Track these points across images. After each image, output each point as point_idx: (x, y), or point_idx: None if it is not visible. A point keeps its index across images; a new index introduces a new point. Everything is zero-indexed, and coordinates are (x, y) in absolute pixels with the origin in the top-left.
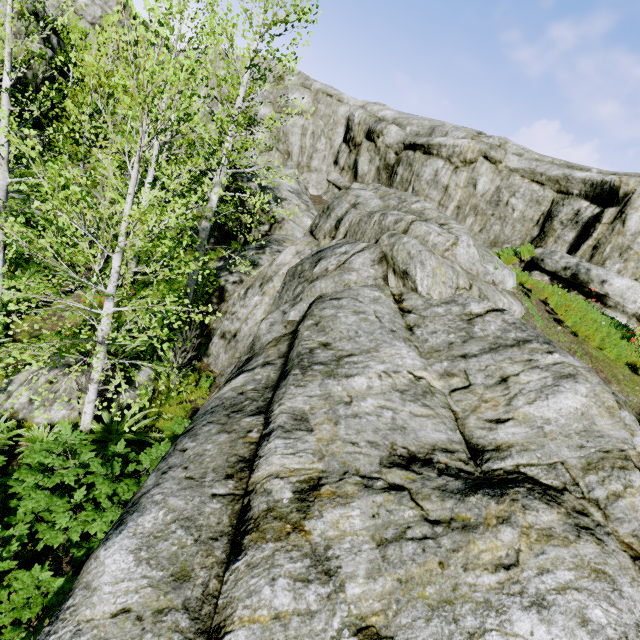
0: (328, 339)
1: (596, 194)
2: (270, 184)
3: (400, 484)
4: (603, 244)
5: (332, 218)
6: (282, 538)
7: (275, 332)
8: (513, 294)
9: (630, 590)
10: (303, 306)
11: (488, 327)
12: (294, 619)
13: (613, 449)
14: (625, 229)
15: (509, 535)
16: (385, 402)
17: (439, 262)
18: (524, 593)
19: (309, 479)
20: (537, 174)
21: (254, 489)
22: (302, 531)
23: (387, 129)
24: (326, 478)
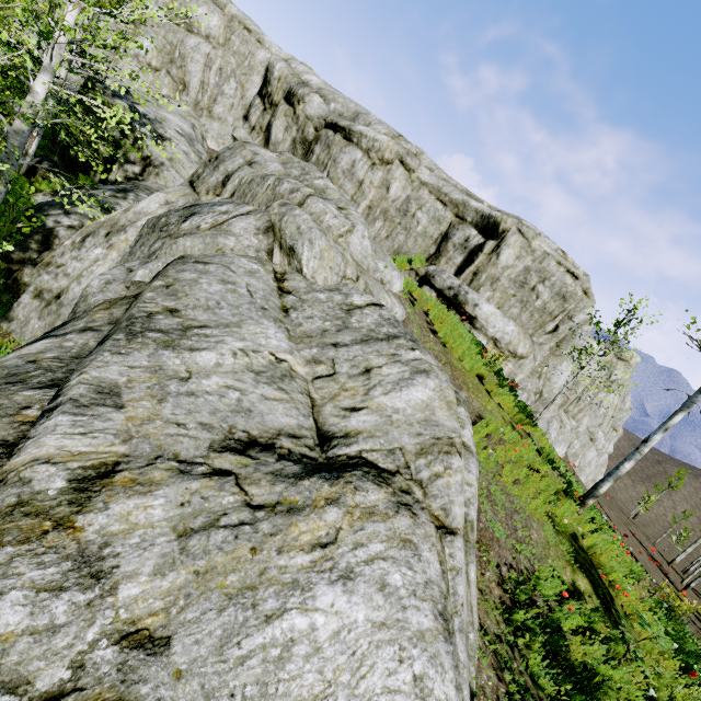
0: (178, 305)
1: (483, 225)
2: (150, 113)
3: (228, 469)
4: (481, 272)
5: (220, 171)
6: (32, 539)
7: (111, 292)
8: (399, 297)
9: (428, 554)
10: (158, 265)
11: (365, 319)
12: (23, 640)
13: (444, 437)
14: (498, 262)
15: (334, 515)
16: (234, 382)
17: (329, 245)
18: (335, 568)
19: (100, 465)
20: (442, 193)
21: (4, 479)
22: (70, 528)
23: (310, 97)
24: (127, 463)
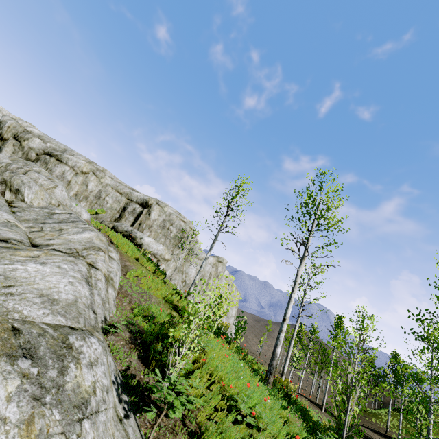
0: None
1: (142, 202)
2: None
3: None
4: (143, 223)
5: None
6: None
7: None
8: (87, 221)
9: (82, 266)
10: None
11: (61, 216)
12: None
13: (96, 246)
14: (150, 218)
15: (38, 253)
16: None
17: (41, 189)
18: (37, 261)
19: None
20: (119, 189)
21: None
22: None
23: (32, 138)
24: None
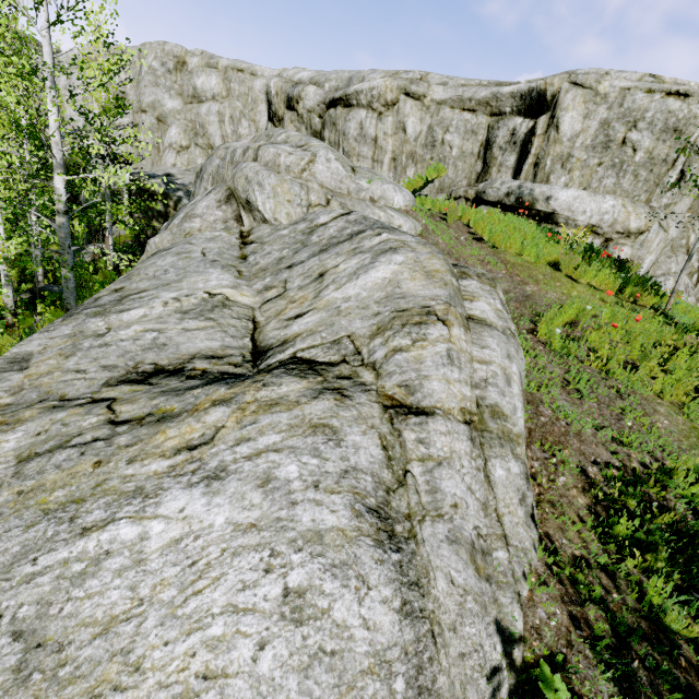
0: (125, 284)
1: (527, 106)
2: (185, 181)
3: (111, 397)
4: (543, 158)
5: (205, 180)
6: None
7: None
8: (406, 212)
9: (358, 438)
10: None
11: (327, 232)
12: None
13: (414, 307)
14: (560, 135)
15: (218, 415)
16: (155, 325)
17: (281, 179)
18: (200, 470)
19: None
20: (466, 101)
21: None
22: None
23: (305, 91)
24: (4, 410)
